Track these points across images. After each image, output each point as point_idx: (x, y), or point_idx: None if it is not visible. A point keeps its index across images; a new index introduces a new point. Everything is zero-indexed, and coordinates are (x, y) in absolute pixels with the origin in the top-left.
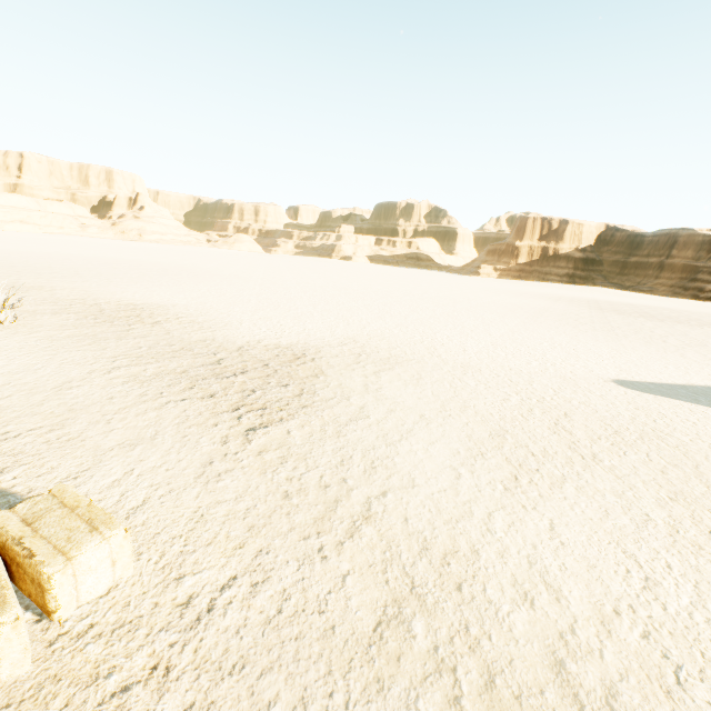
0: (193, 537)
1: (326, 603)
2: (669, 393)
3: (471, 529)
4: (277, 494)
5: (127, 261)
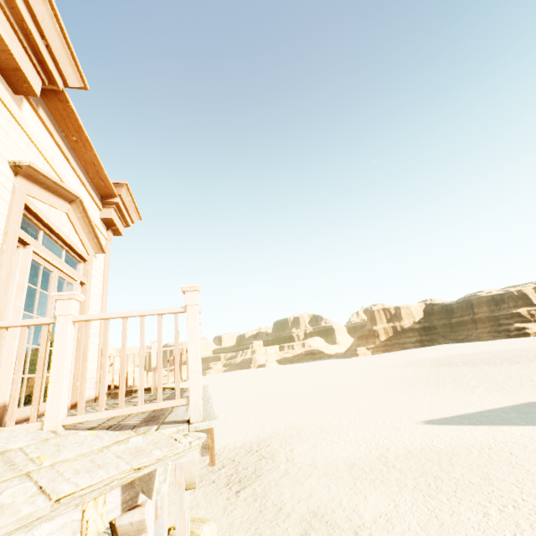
0: (231, 530)
1: (282, 535)
2: (449, 422)
3: (333, 505)
4: (257, 511)
5: None
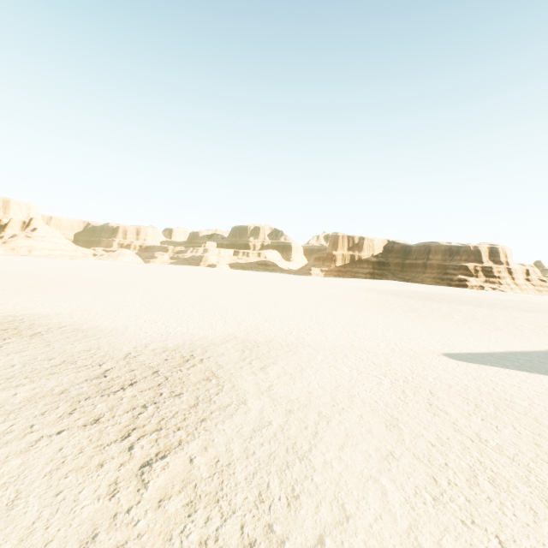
0: None
1: None
2: (485, 361)
3: None
4: None
5: (13, 274)
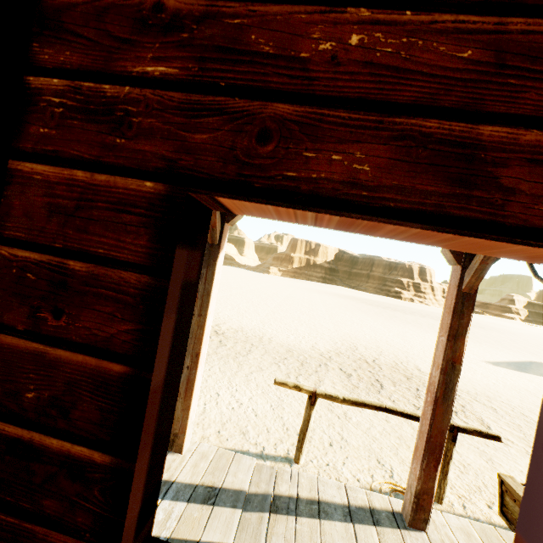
0: None
1: None
2: (514, 368)
3: None
4: None
5: None
